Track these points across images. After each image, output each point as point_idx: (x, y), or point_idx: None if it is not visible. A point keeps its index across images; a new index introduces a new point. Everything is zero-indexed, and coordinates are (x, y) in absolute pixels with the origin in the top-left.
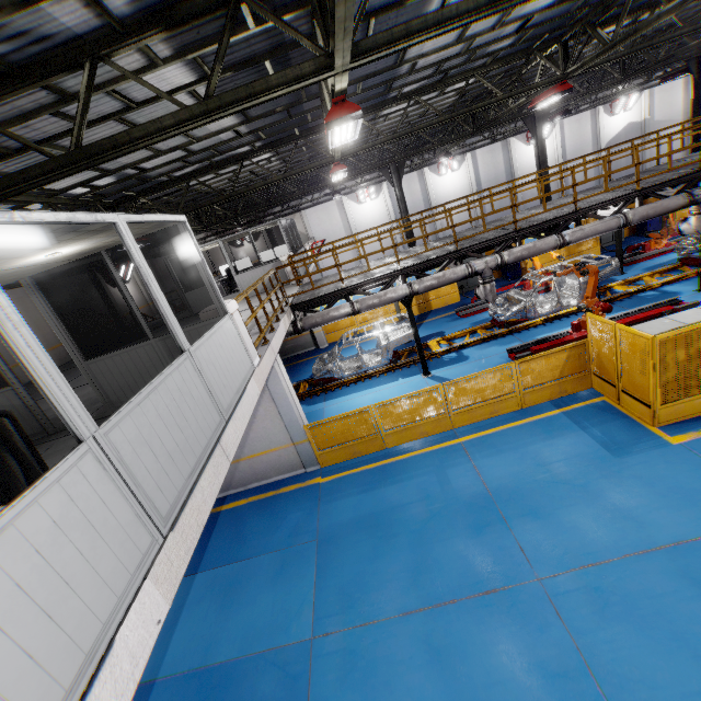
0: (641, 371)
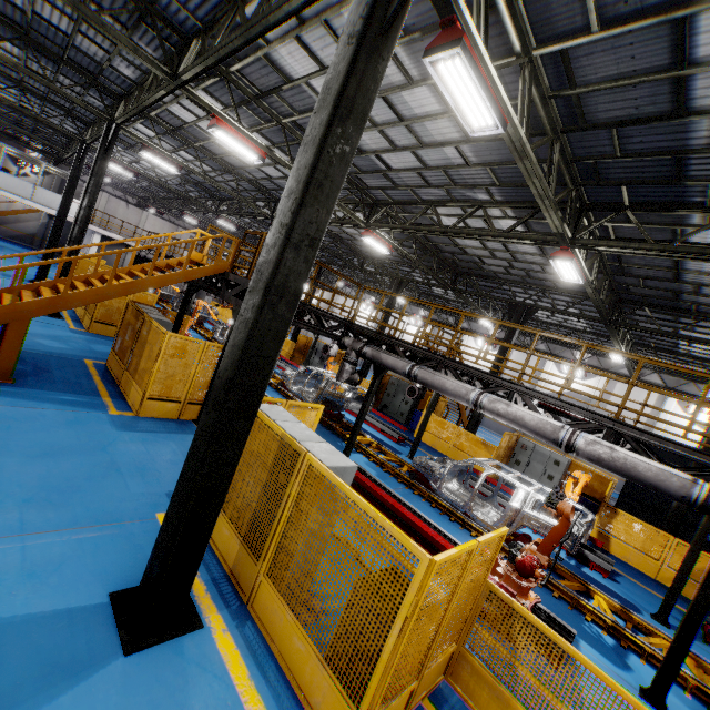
0: None
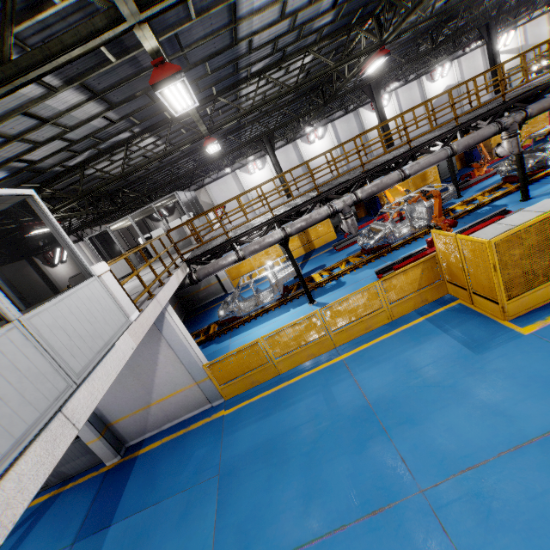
0: (485, 273)
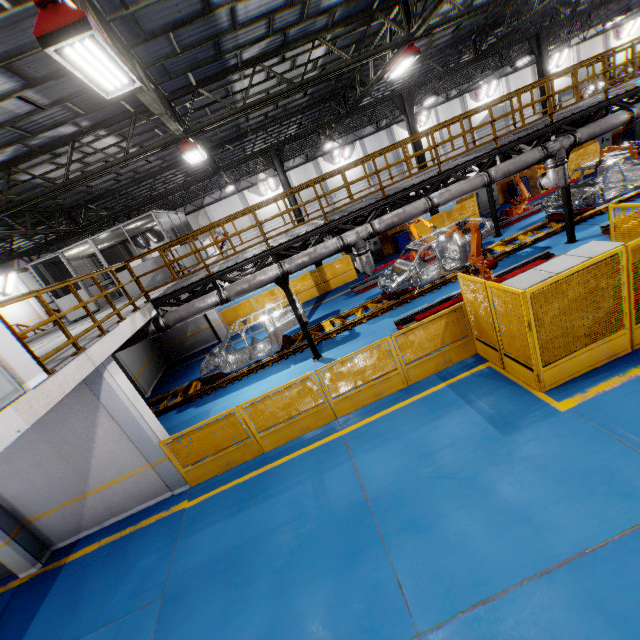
0: (518, 332)
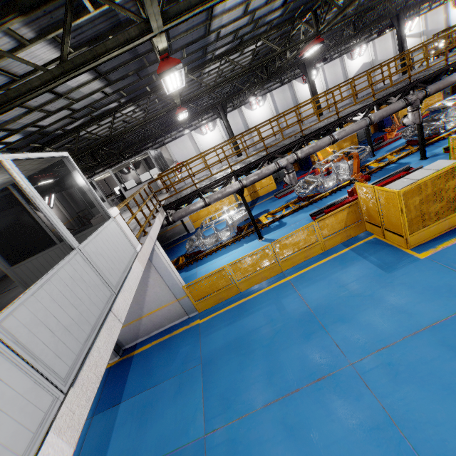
0: (394, 215)
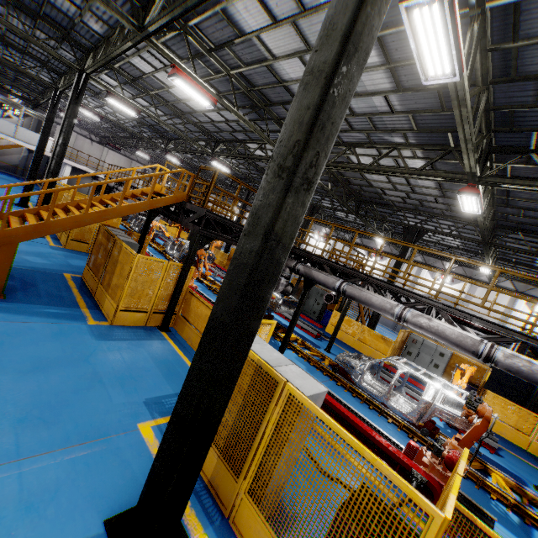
0: None
